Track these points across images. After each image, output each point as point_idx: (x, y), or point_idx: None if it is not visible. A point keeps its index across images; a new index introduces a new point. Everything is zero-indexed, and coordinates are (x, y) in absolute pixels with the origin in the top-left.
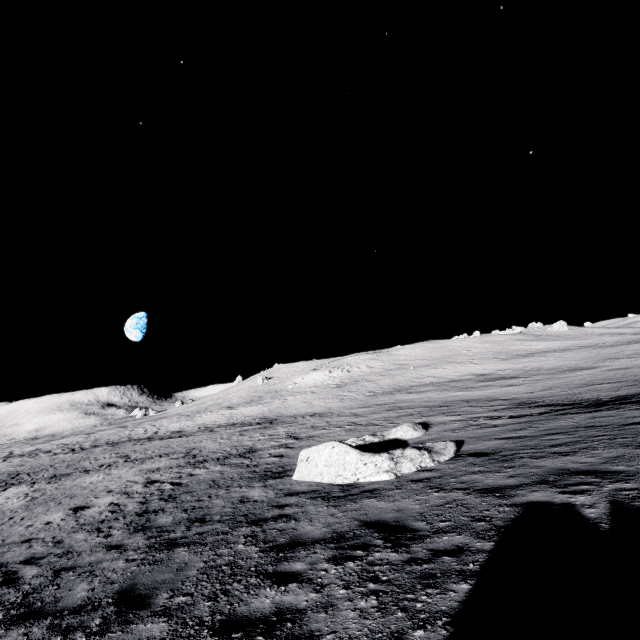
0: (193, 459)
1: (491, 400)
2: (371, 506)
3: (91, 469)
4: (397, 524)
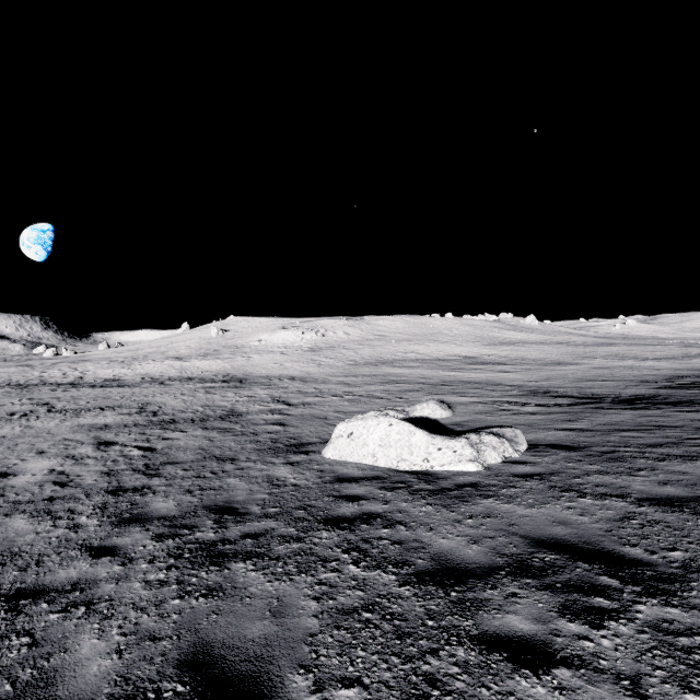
0: (155, 417)
1: (496, 384)
2: (506, 511)
3: None
4: (596, 548)
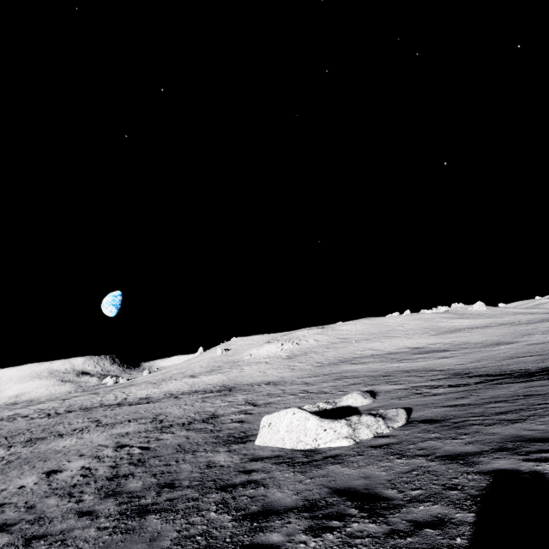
0: (160, 424)
1: (428, 371)
2: (337, 472)
3: (65, 433)
4: (368, 492)
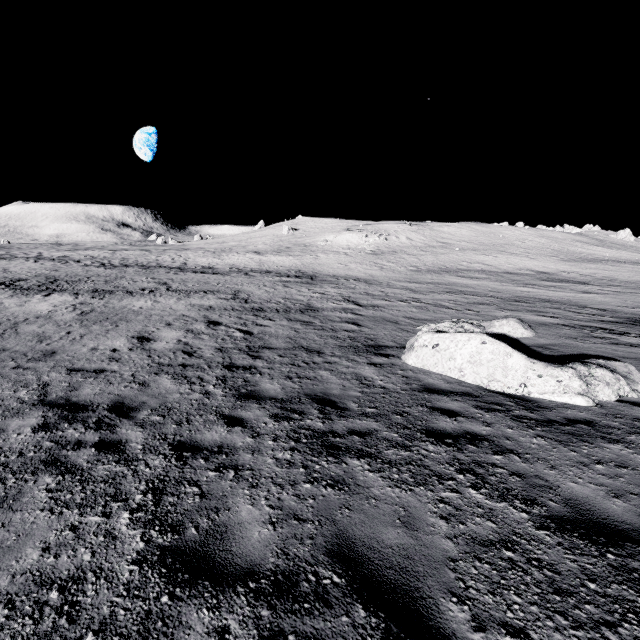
0: (246, 304)
1: (580, 306)
2: None
3: (133, 291)
4: None
